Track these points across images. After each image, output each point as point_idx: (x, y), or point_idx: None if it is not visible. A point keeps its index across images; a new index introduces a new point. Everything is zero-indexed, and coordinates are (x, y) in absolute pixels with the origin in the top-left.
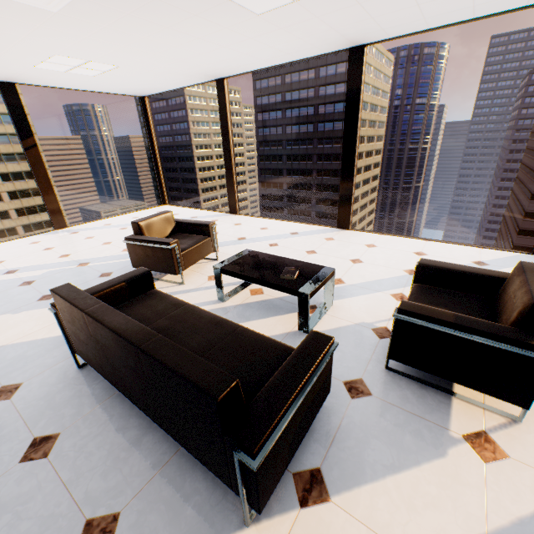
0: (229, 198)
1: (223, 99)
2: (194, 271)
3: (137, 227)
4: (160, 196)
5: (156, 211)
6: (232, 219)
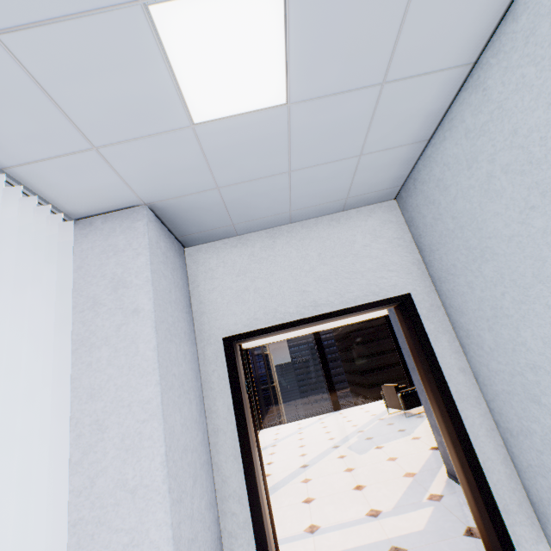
0: (332, 399)
1: (319, 341)
2: (419, 409)
3: (397, 387)
4: (257, 421)
5: (274, 429)
6: (349, 410)
